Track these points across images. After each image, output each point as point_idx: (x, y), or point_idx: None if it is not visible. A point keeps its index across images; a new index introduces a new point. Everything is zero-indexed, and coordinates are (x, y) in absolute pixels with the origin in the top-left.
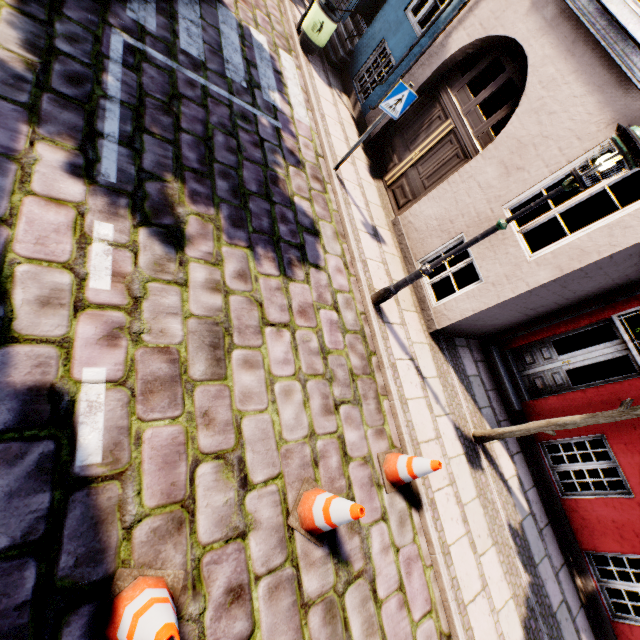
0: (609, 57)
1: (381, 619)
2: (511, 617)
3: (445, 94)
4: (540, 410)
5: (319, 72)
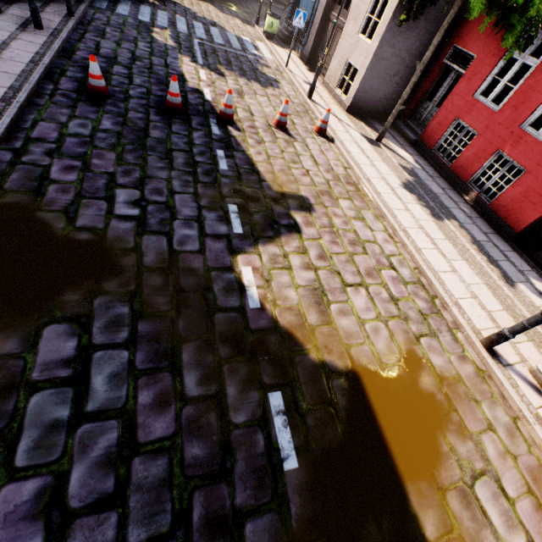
0: None
1: (311, 152)
2: (393, 178)
3: (331, 15)
4: (427, 133)
5: (277, 45)
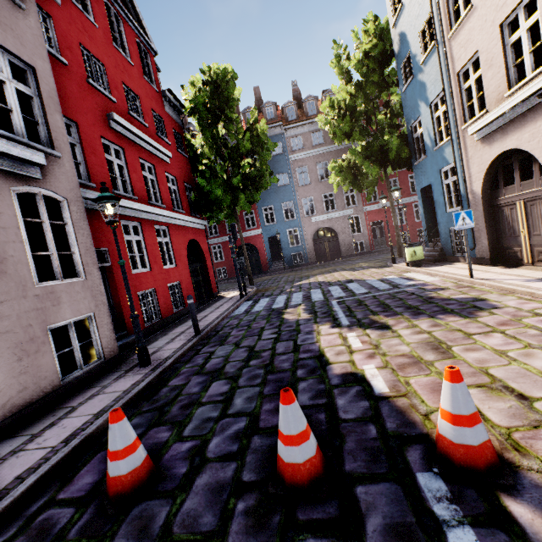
0: (540, 103)
1: None
2: None
3: (499, 201)
4: None
5: (430, 266)
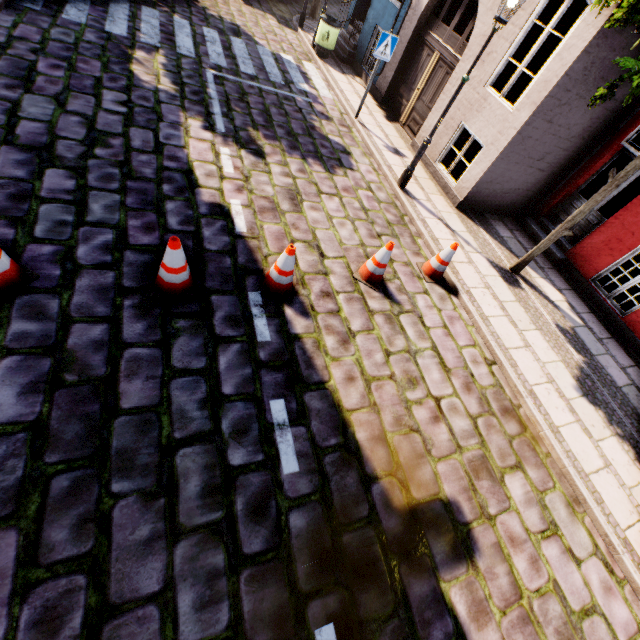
0: None
1: (430, 335)
2: (560, 370)
3: (428, 37)
4: (582, 251)
5: (334, 67)
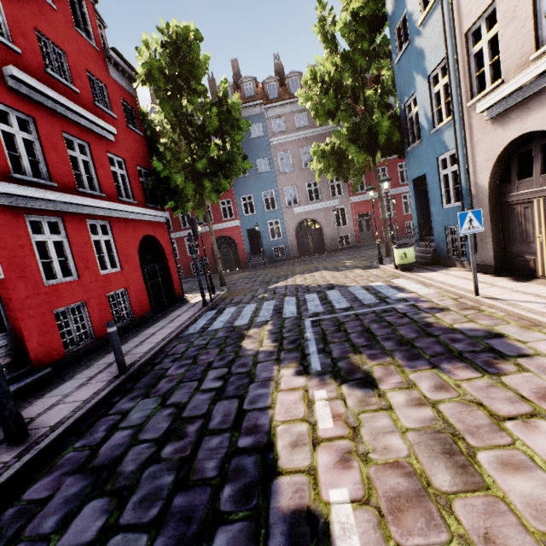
0: None
1: None
2: None
3: (511, 198)
4: None
5: (422, 271)
